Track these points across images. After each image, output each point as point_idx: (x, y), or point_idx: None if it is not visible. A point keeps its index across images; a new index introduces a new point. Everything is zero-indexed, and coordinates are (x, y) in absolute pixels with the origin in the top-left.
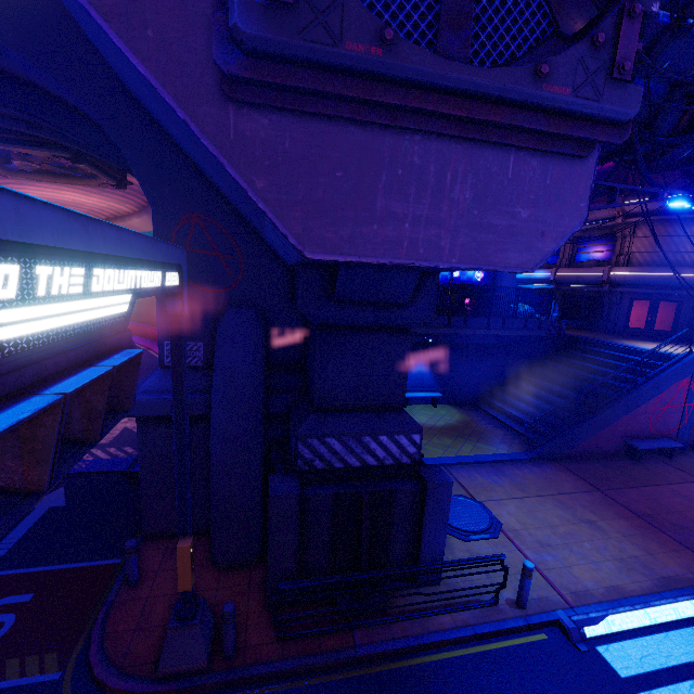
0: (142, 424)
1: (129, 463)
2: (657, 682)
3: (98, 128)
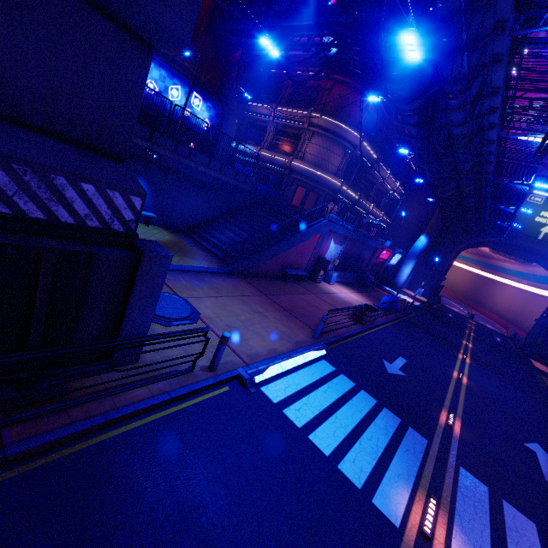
0: None
1: None
2: (293, 401)
3: None
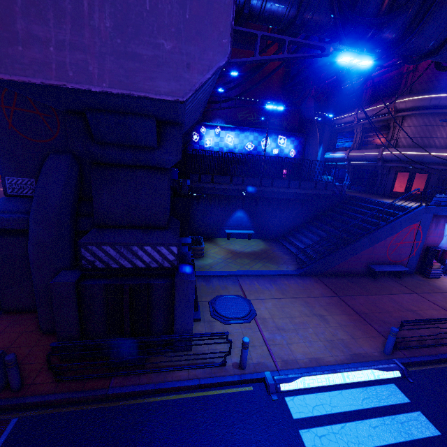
0: None
1: None
2: (318, 423)
3: None
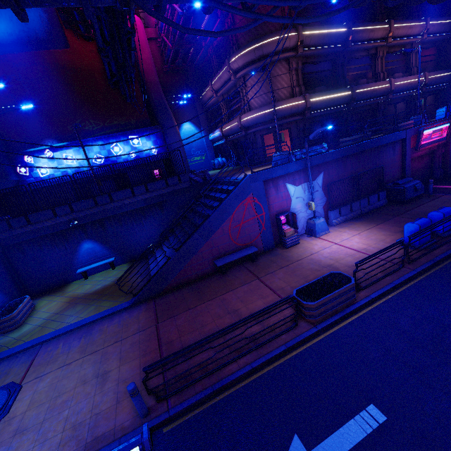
0: None
1: None
2: None
3: None
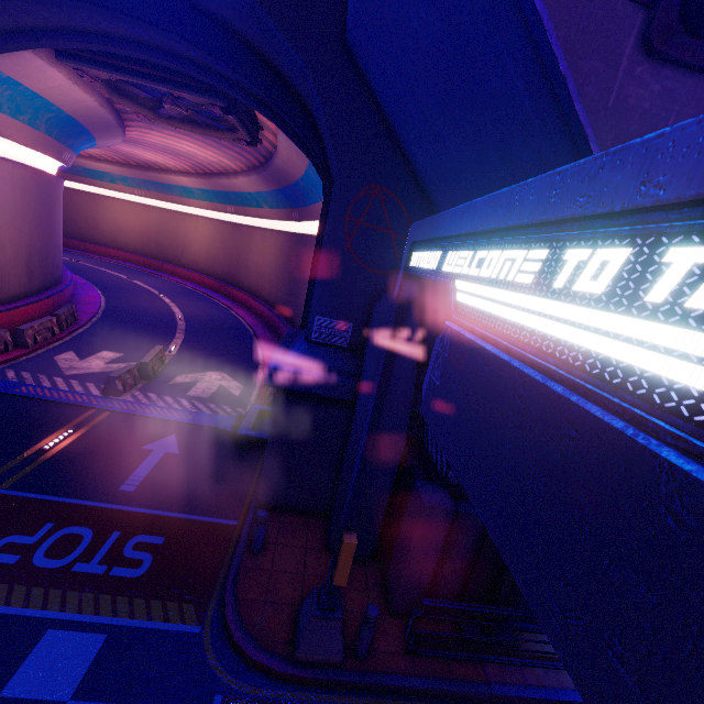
0: (281, 396)
1: (231, 423)
2: None
3: (277, 79)
